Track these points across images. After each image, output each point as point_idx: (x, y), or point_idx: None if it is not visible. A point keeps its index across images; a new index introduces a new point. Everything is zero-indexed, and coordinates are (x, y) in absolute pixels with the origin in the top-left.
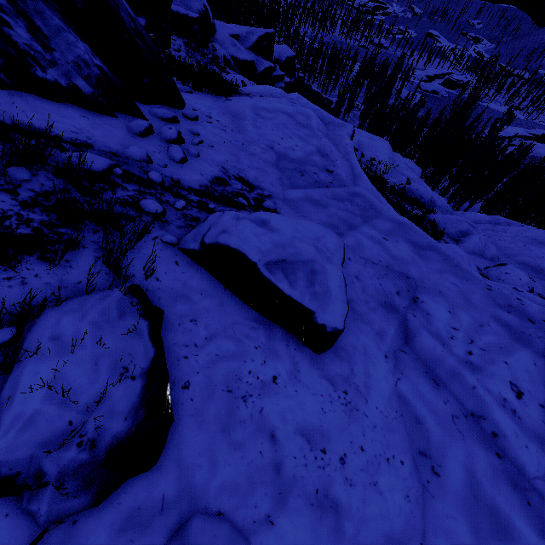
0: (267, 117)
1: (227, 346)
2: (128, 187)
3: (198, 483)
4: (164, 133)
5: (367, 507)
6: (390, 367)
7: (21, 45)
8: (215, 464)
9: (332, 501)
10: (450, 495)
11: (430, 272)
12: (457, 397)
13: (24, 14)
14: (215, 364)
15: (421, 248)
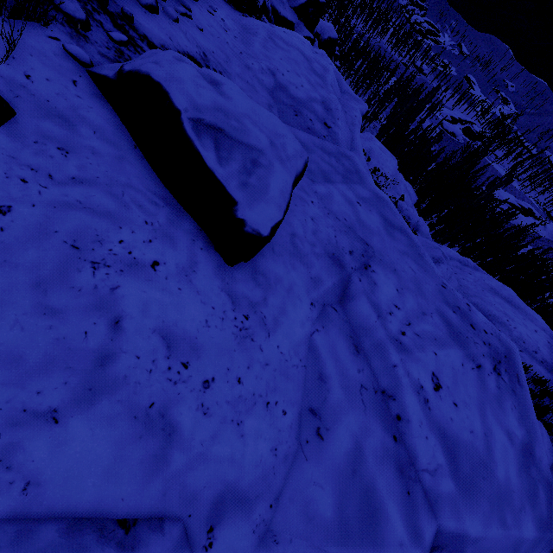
0: (281, 46)
1: (103, 201)
2: None
3: None
4: None
5: (216, 444)
6: (313, 316)
7: None
8: None
9: (168, 424)
10: (326, 462)
11: (392, 249)
12: (374, 370)
13: None
14: (68, 209)
15: (392, 226)
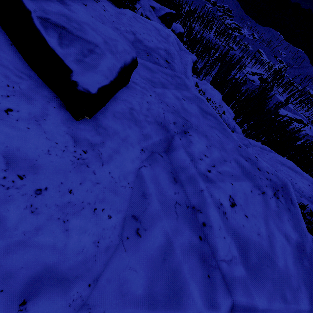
0: (141, 22)
1: None
2: None
3: None
4: None
5: (39, 235)
6: (142, 157)
7: None
8: None
9: None
10: (142, 252)
11: (205, 124)
12: (187, 194)
13: None
14: None
15: (206, 112)
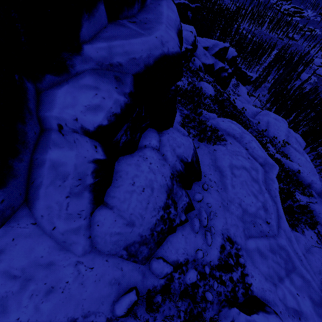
0: (237, 174)
1: None
2: (201, 285)
3: None
4: (203, 222)
5: None
6: None
7: (172, 217)
8: None
9: None
10: None
11: None
12: None
13: (173, 200)
14: None
15: (317, 305)
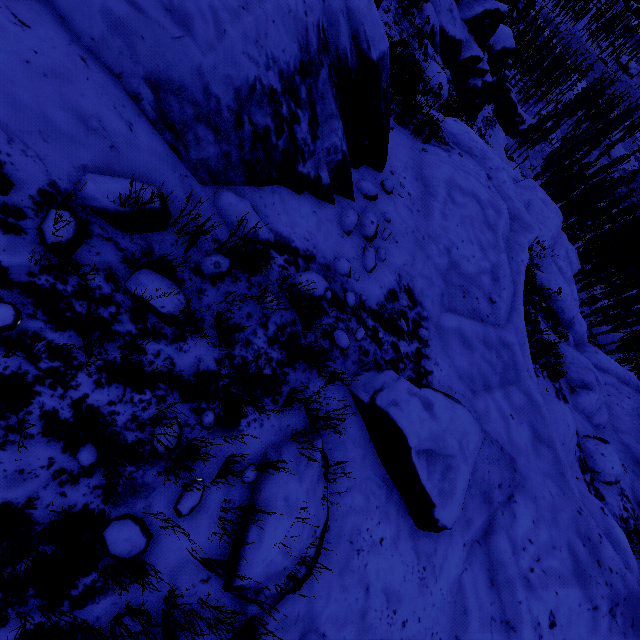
0: (459, 201)
1: (359, 500)
2: (330, 313)
3: (317, 609)
4: (366, 227)
5: None
6: (463, 555)
7: (299, 141)
8: (330, 598)
9: None
10: None
11: (536, 471)
12: (503, 602)
13: (312, 104)
14: (348, 516)
15: (540, 440)
